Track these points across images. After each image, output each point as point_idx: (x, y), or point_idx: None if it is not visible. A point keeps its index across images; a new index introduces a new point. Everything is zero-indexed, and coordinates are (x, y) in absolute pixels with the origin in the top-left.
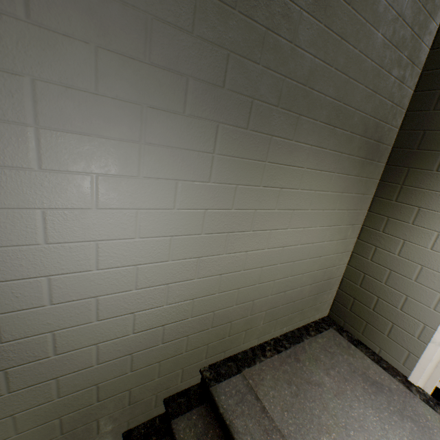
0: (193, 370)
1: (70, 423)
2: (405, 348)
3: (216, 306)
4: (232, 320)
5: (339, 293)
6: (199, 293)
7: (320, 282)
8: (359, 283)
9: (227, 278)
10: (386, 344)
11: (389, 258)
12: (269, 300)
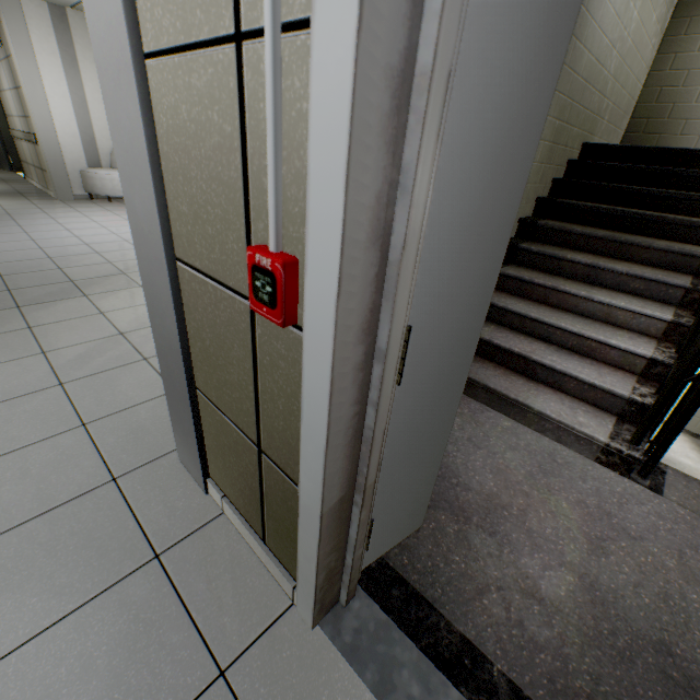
0: (581, 141)
1: (556, 134)
2: (696, 135)
3: (610, 69)
4: (605, 97)
5: (630, 124)
6: (614, 43)
7: (630, 98)
8: (655, 100)
9: (622, 38)
10: (677, 144)
11: (688, 60)
12: (617, 91)
